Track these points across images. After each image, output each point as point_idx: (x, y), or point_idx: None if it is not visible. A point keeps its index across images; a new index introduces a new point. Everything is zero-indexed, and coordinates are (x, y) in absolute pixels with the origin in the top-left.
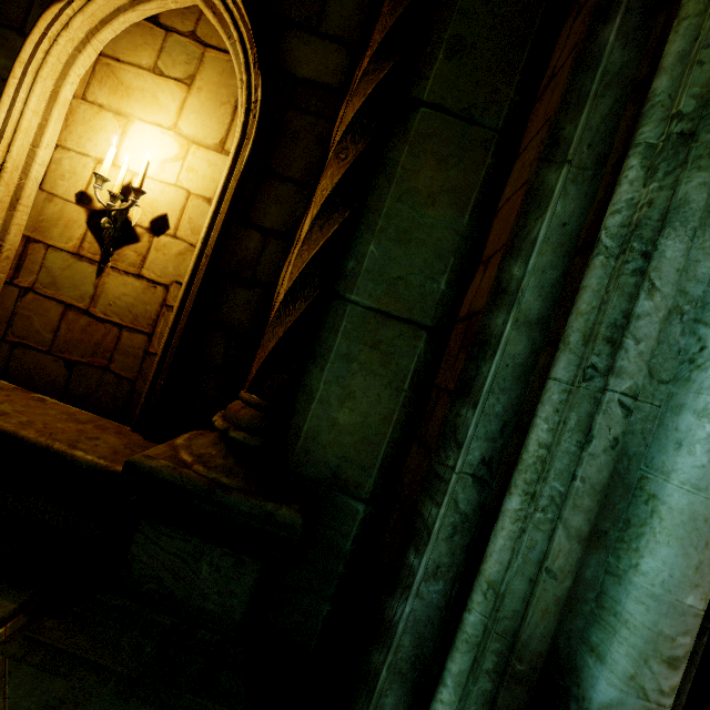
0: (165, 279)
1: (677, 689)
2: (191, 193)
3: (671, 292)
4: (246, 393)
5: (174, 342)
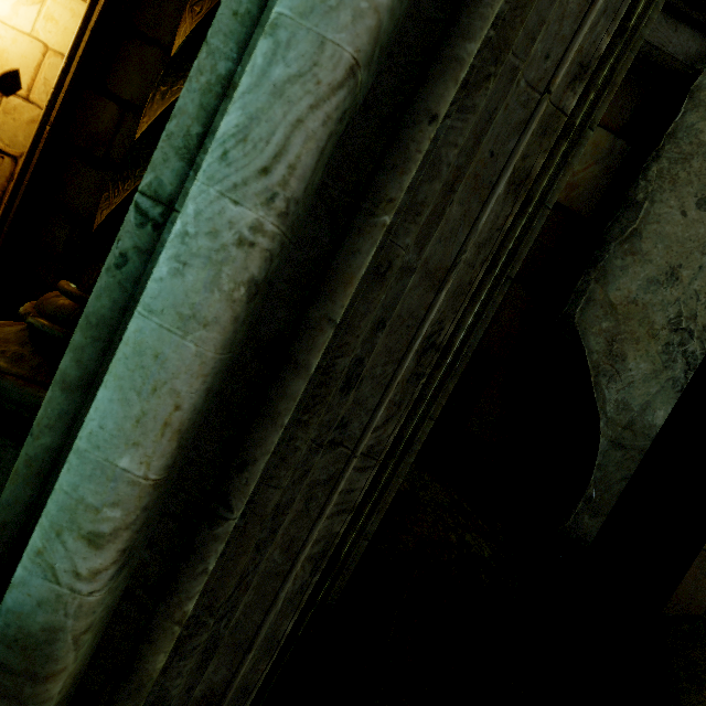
0: (14, 149)
1: (105, 575)
2: (49, 48)
3: (224, 47)
4: (66, 281)
5: (9, 220)
